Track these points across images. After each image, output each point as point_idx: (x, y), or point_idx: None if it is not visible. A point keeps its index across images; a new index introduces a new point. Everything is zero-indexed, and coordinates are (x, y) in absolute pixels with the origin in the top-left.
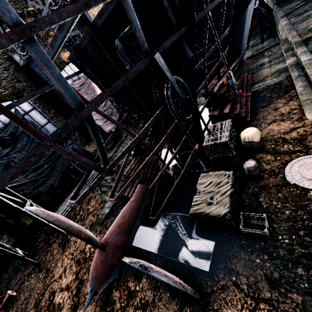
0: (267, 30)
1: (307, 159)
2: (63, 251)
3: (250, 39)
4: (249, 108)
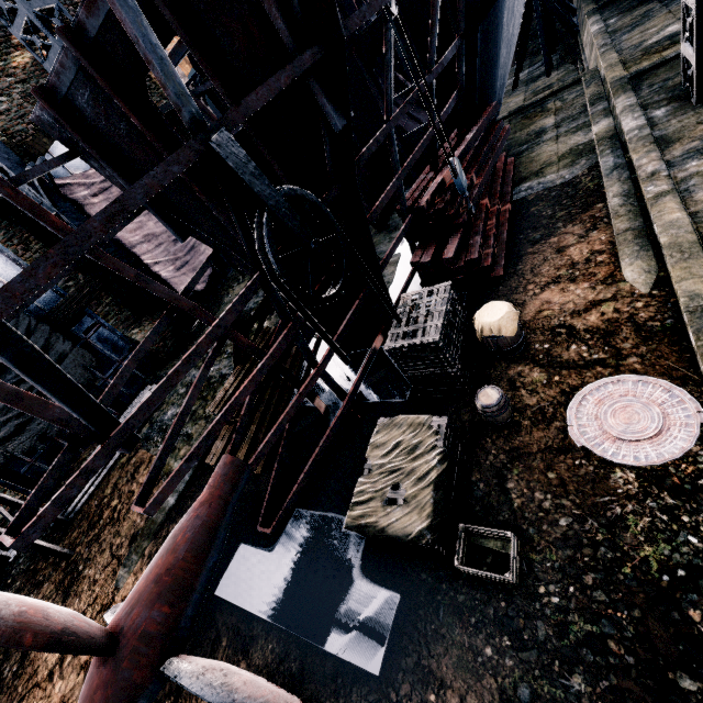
0: (562, 43)
1: (616, 385)
2: (64, 605)
3: (524, 63)
4: (503, 244)
